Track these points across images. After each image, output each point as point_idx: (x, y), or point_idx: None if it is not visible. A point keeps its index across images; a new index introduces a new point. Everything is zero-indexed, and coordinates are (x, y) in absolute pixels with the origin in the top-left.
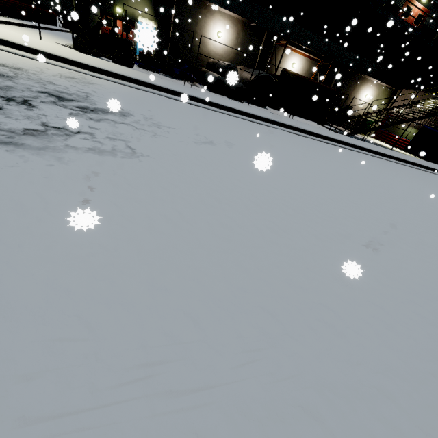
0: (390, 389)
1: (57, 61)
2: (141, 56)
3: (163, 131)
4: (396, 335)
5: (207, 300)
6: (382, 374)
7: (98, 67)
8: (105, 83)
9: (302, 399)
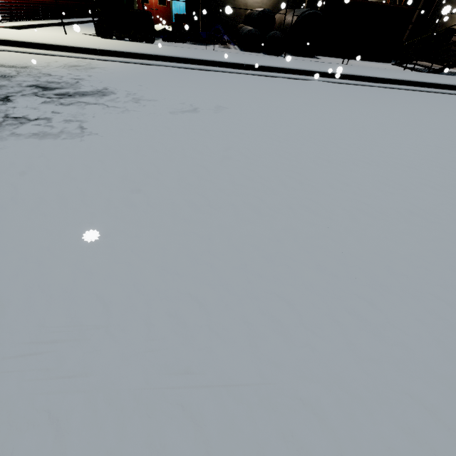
0: (207, 410)
1: (70, 52)
2: (174, 28)
3: (137, 106)
4: (284, 340)
5: (34, 284)
6: (212, 389)
7: (106, 49)
8: (110, 65)
9: (58, 404)
